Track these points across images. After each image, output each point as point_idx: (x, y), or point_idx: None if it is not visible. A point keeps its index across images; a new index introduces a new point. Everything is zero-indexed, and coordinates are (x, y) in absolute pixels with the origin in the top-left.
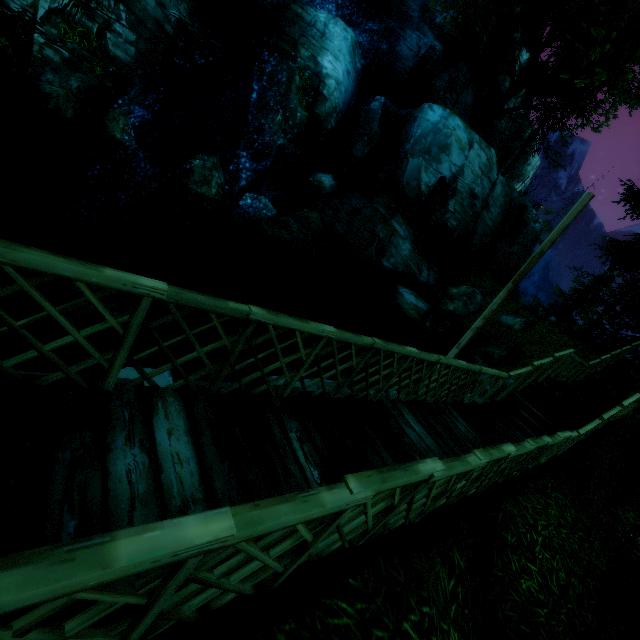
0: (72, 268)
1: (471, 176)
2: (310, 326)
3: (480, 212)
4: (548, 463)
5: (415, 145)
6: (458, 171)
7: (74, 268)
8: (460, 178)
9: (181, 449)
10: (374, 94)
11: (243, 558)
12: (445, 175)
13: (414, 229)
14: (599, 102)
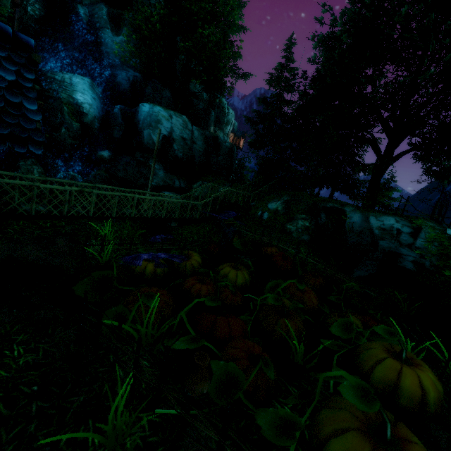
0: (1, 172)
1: (178, 131)
2: (67, 180)
3: (192, 146)
4: (203, 219)
5: (143, 124)
6: (170, 130)
7: (1, 172)
8: (173, 133)
9: (39, 207)
10: (115, 104)
11: (49, 198)
12: (165, 134)
13: (162, 163)
14: (223, 83)
